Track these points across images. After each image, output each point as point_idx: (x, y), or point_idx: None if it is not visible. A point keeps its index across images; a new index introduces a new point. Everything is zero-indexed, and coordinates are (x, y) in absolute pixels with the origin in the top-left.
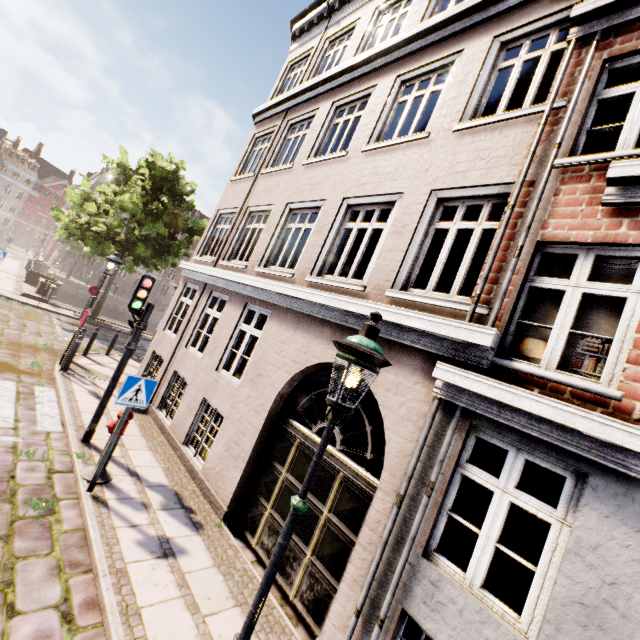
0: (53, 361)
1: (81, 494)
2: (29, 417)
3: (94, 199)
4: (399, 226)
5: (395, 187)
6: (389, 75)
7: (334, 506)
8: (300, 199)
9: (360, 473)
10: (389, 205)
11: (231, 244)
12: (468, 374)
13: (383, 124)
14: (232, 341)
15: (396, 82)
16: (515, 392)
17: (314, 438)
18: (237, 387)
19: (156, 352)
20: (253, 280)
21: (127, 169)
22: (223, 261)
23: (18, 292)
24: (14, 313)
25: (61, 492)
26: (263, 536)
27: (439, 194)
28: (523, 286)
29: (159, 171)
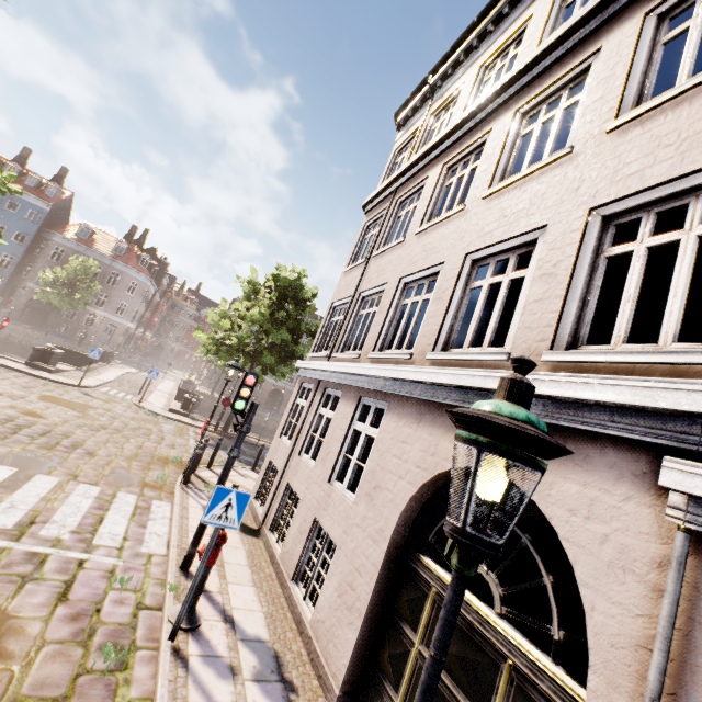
0: (178, 473)
1: (161, 643)
2: (137, 535)
3: (229, 316)
4: (547, 266)
5: (533, 222)
6: (505, 114)
7: None
8: (414, 270)
9: (544, 667)
10: (528, 246)
11: (344, 334)
12: None
13: (505, 163)
14: (345, 444)
15: (515, 117)
16: None
17: None
18: (351, 504)
19: (272, 462)
20: (365, 368)
21: (256, 285)
22: (336, 353)
23: (166, 408)
24: (157, 427)
25: (142, 637)
26: None
27: (603, 211)
28: None
29: (283, 281)
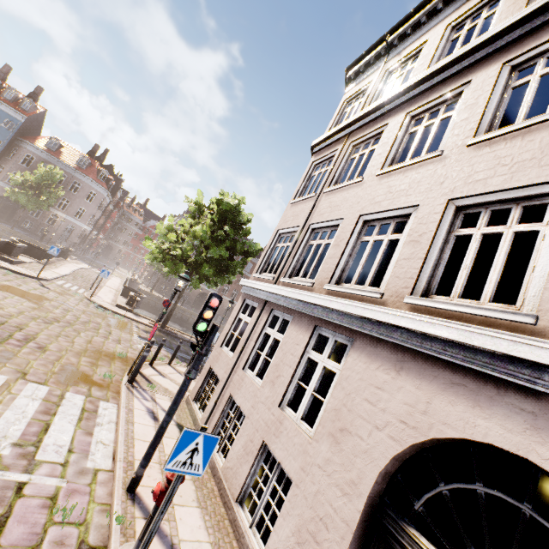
0: (123, 370)
1: None
2: (83, 445)
3: (175, 230)
4: None
5: None
6: (489, 66)
7: None
8: (378, 209)
9: None
10: (540, 198)
11: (292, 261)
12: None
13: (493, 113)
14: (298, 371)
15: (502, 69)
16: None
17: None
18: (309, 439)
19: (212, 368)
20: (326, 299)
21: (201, 206)
22: (285, 278)
23: (113, 303)
24: (105, 321)
25: None
26: None
27: None
28: None
29: (225, 205)
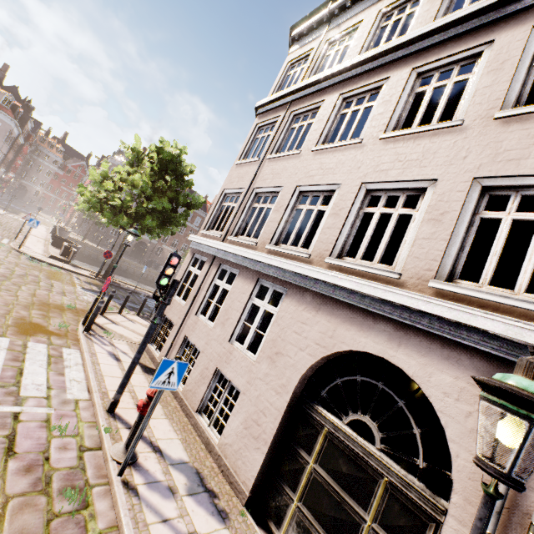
0: (76, 321)
1: (112, 479)
2: (59, 383)
3: (111, 178)
4: (436, 213)
5: (425, 174)
6: (403, 68)
7: (379, 516)
8: (311, 182)
9: (412, 484)
10: (417, 191)
11: (238, 221)
12: None
13: (400, 113)
14: (244, 314)
15: (411, 74)
16: None
17: (347, 431)
18: (253, 362)
19: (165, 315)
20: (267, 258)
21: (140, 153)
22: (231, 237)
23: (46, 254)
24: (43, 274)
25: (92, 476)
26: (290, 531)
27: (484, 182)
28: None
29: (166, 155)
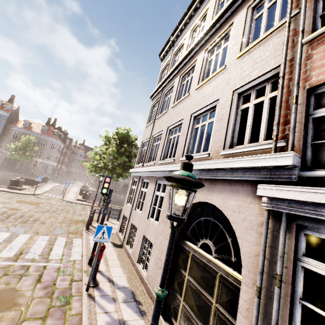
0: (83, 226)
1: (83, 293)
2: (68, 253)
3: (99, 153)
4: (220, 116)
5: (214, 98)
6: (201, 52)
7: (218, 298)
8: (172, 123)
9: (230, 272)
10: (214, 108)
11: (148, 155)
12: (281, 187)
13: (203, 73)
14: (153, 202)
15: (205, 53)
16: (322, 192)
17: (199, 251)
18: (157, 226)
19: (124, 215)
20: (157, 168)
21: (109, 138)
22: (145, 163)
23: (75, 199)
24: (72, 208)
25: (74, 292)
26: (181, 321)
27: (238, 91)
28: (307, 119)
29: (120, 135)
